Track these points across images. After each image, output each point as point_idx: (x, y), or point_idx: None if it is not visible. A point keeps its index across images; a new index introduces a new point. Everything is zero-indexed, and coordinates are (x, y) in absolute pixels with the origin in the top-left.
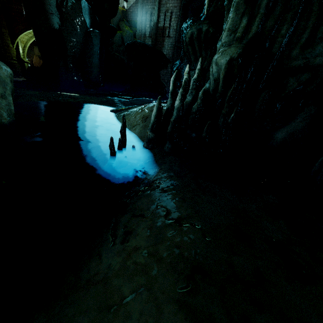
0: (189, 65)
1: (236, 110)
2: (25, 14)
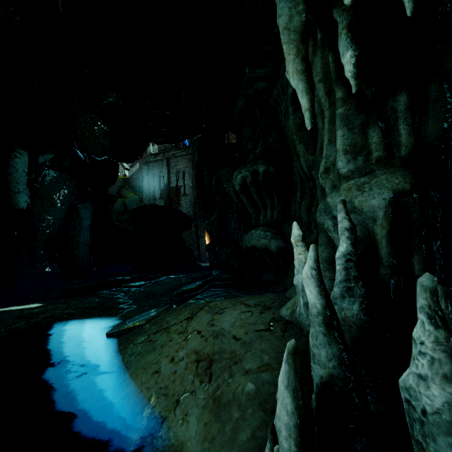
0: (298, 224)
1: None
2: None
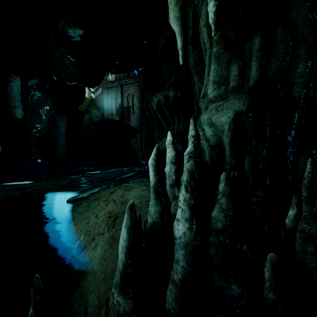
0: (171, 132)
1: (297, 200)
2: None
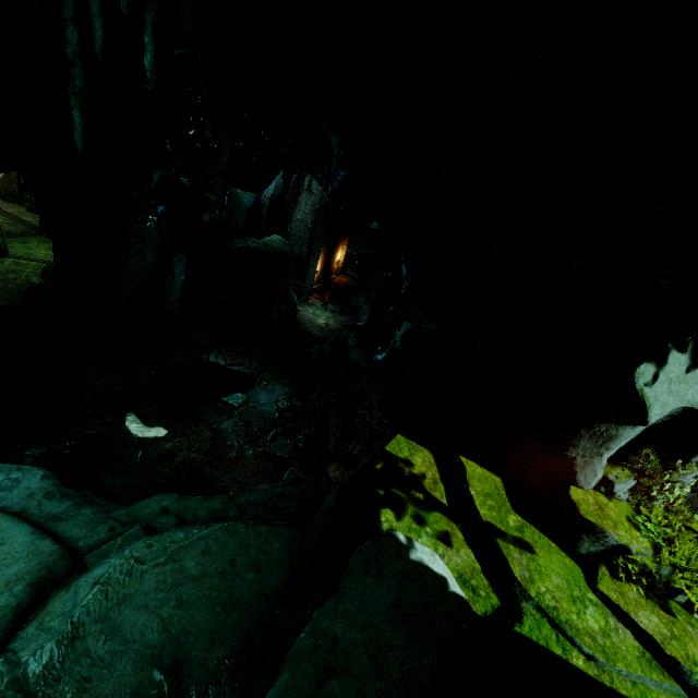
0: None
1: None
2: (42, 223)
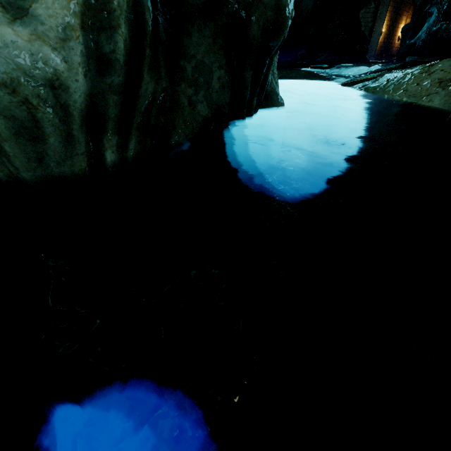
0: None
1: None
2: None
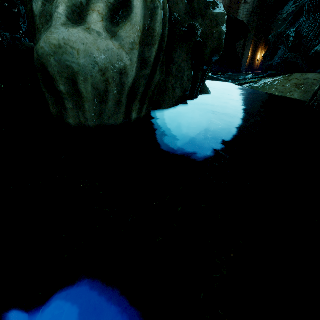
0: None
1: None
2: None
